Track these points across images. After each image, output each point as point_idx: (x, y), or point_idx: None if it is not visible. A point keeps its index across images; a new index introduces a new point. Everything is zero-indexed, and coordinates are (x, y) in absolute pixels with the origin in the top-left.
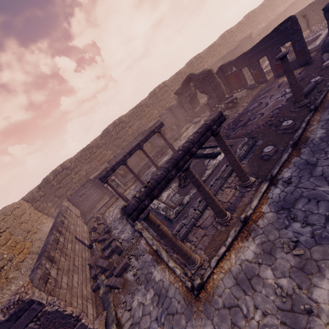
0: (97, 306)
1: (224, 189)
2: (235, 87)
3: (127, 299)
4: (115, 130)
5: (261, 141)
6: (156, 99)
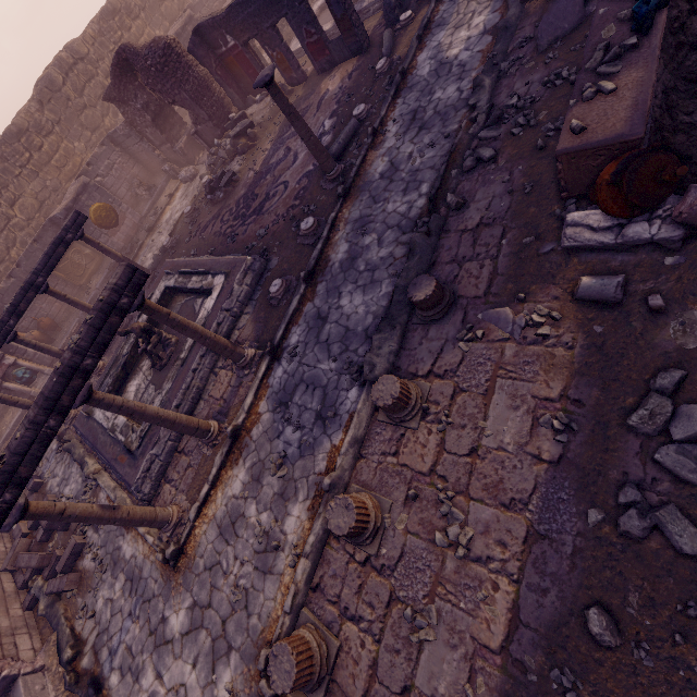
0: (42, 630)
1: (218, 373)
2: (250, 86)
3: (88, 601)
4: None
5: (276, 259)
6: (65, 106)
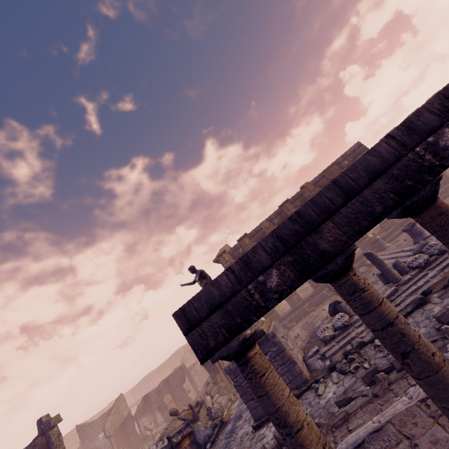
0: None
1: None
2: None
3: None
4: (175, 357)
5: None
6: None
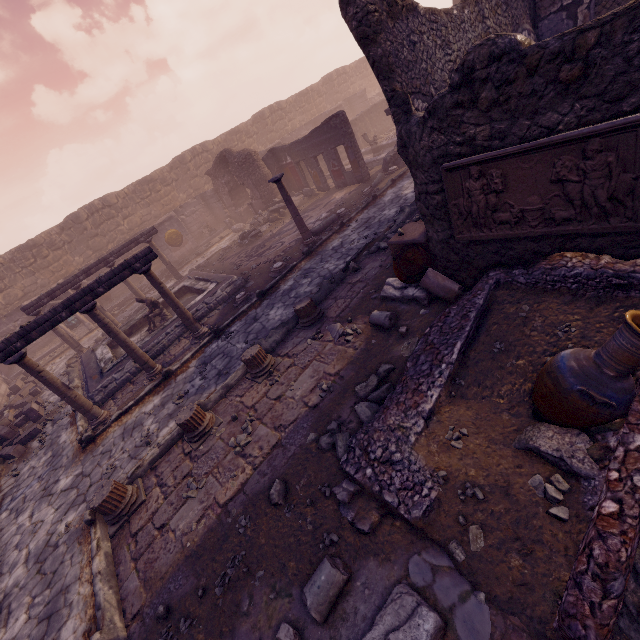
0: None
1: (182, 340)
2: (295, 186)
3: (19, 467)
4: (94, 219)
5: (253, 282)
6: (185, 173)
